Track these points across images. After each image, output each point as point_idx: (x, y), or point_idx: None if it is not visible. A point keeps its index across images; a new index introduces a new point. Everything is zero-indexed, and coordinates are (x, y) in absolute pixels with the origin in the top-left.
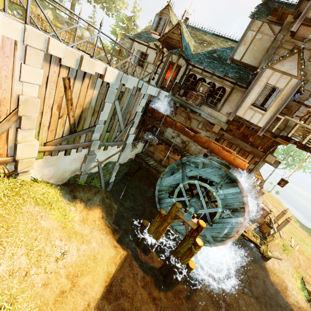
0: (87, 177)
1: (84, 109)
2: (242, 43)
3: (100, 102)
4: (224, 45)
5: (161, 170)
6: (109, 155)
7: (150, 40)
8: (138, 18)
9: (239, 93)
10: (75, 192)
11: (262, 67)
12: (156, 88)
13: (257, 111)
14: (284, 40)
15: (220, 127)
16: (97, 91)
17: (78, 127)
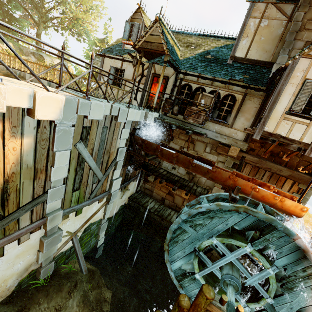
0: (57, 259)
1: (10, 175)
2: (244, 36)
3: (45, 154)
4: (217, 44)
5: (165, 214)
6: (88, 217)
7: (124, 52)
8: (111, 39)
9: (255, 99)
10: (30, 308)
11: (294, 56)
12: (140, 111)
13: (297, 120)
14: (306, 18)
15: (239, 148)
16: (31, 138)
17: (6, 208)
